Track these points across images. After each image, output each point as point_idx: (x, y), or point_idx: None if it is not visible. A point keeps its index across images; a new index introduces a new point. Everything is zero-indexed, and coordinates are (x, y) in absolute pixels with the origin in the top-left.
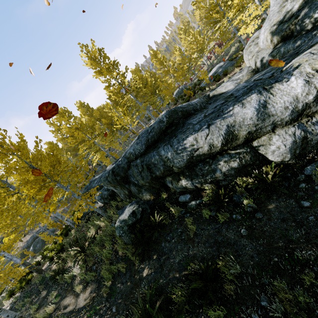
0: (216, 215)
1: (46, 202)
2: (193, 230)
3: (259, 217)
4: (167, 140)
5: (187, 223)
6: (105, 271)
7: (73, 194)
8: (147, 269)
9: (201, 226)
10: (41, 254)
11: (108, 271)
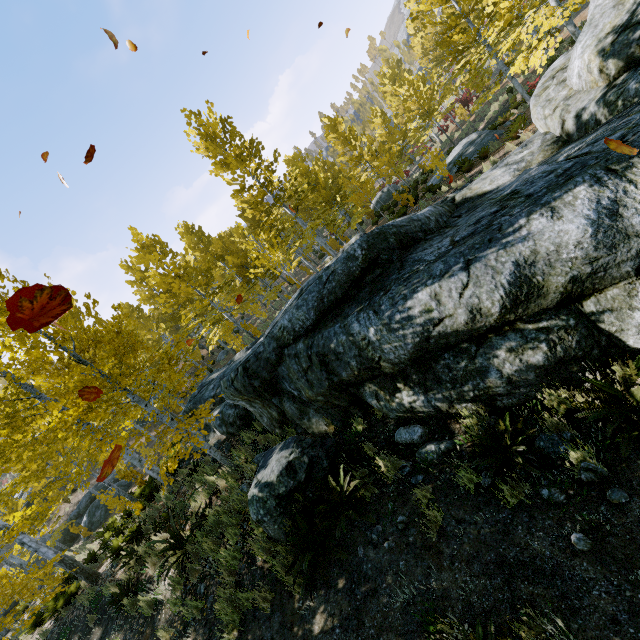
0: (495, 486)
1: (105, 435)
2: (436, 523)
3: (617, 501)
4: (366, 299)
5: (418, 501)
6: (224, 604)
7: (160, 417)
8: (322, 615)
9: (458, 512)
10: (100, 536)
11: (230, 603)
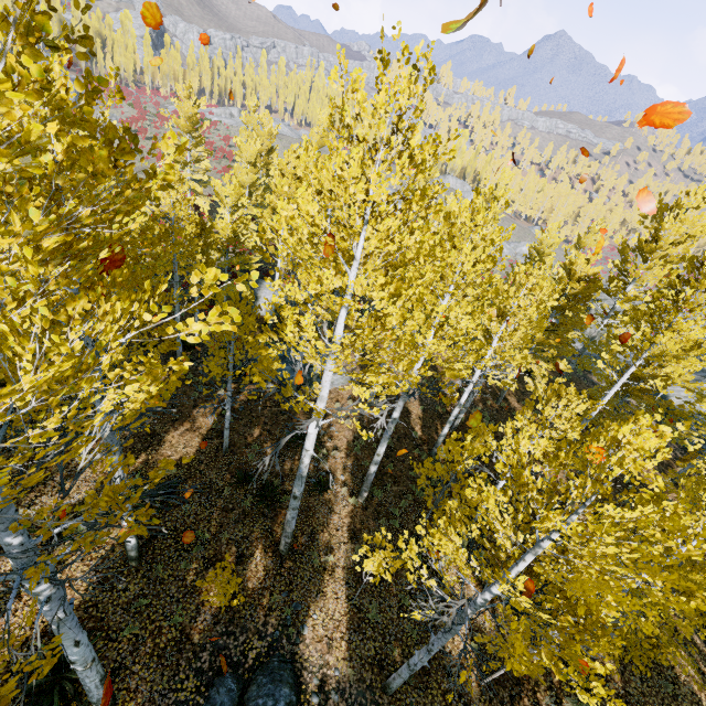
0: None
1: None
2: None
3: None
4: None
5: None
6: None
7: None
8: None
9: None
10: None
11: None
